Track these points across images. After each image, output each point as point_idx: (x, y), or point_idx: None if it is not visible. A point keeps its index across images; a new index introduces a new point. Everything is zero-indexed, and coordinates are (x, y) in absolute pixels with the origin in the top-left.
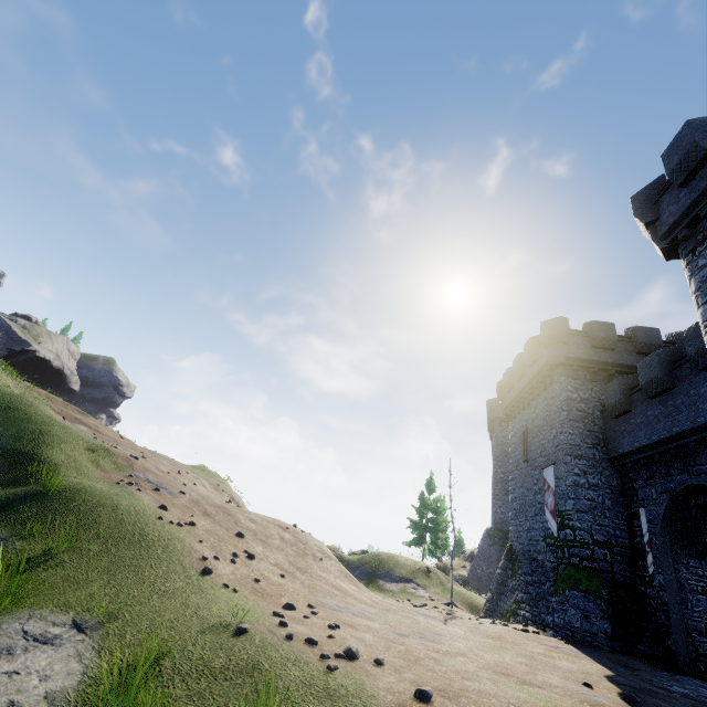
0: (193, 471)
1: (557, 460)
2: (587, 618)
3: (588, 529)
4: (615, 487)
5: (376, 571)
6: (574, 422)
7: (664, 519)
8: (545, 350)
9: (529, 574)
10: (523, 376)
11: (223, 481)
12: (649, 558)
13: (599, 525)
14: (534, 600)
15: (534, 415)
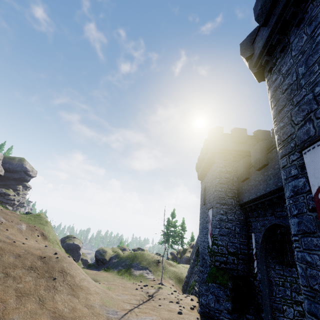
0: (23, 219)
1: (213, 205)
2: (218, 300)
3: (225, 245)
4: (242, 220)
5: (132, 263)
6: (222, 184)
7: (262, 242)
8: (210, 145)
9: (201, 266)
10: (204, 159)
11: (44, 222)
12: (255, 263)
13: (231, 242)
14: (200, 282)
15: (207, 180)
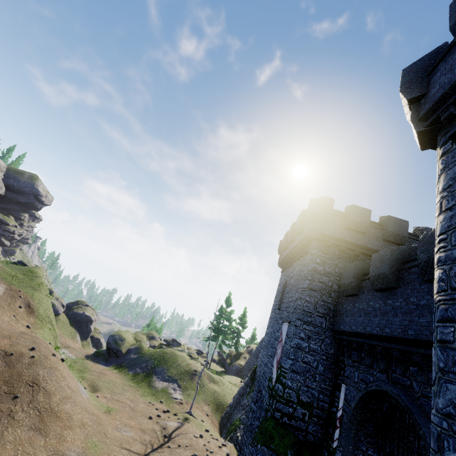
0: (4, 275)
1: (292, 320)
2: None
3: (296, 389)
4: (331, 355)
5: (156, 367)
6: (313, 291)
7: (356, 408)
8: (309, 224)
9: (254, 402)
10: (293, 240)
11: (37, 285)
12: (336, 433)
13: (307, 387)
14: (247, 428)
15: (292, 275)
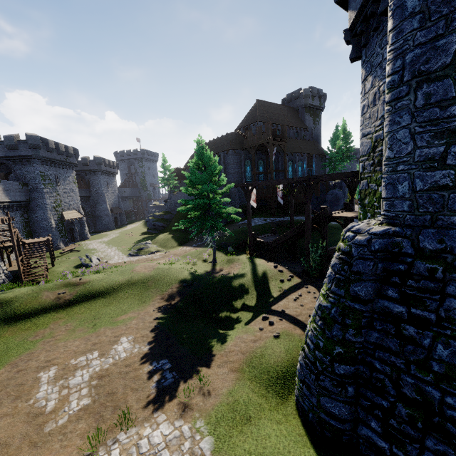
0: None
1: None
2: None
3: None
4: None
5: None
6: None
7: None
8: None
9: None
10: None
11: None
12: None
13: None
14: None
15: None
